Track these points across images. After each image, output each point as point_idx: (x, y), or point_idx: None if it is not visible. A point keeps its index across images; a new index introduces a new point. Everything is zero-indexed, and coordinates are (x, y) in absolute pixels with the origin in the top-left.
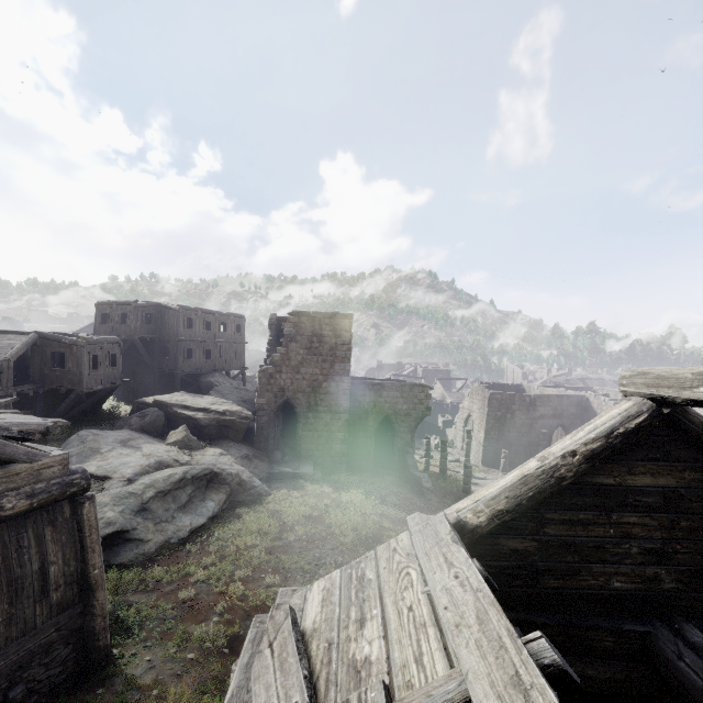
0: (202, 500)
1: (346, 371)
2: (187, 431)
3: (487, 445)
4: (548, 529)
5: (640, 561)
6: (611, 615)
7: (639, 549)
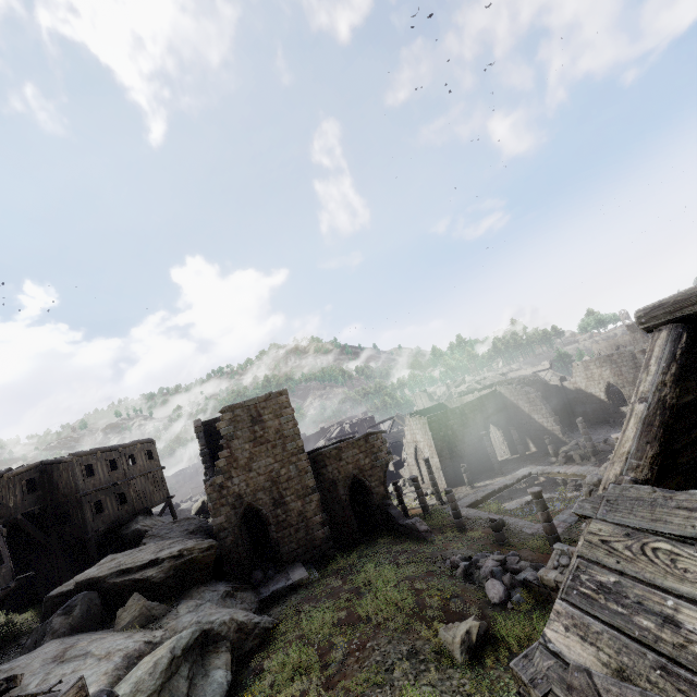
0: (205, 675)
1: (300, 448)
2: (141, 599)
3: (444, 467)
4: (681, 459)
5: None
6: None
7: None
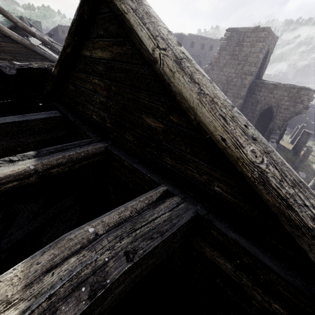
0: None
1: (250, 72)
2: None
3: None
4: (76, 82)
5: (99, 107)
6: (93, 130)
7: (99, 100)
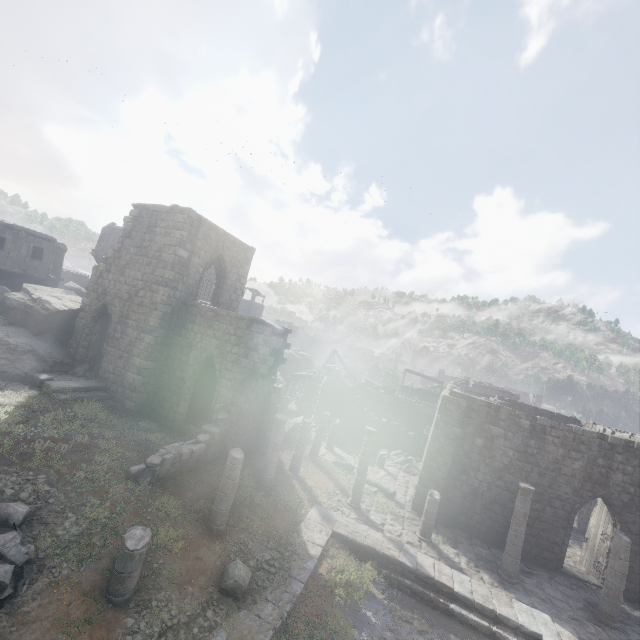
0: None
1: (165, 280)
2: None
3: (426, 477)
4: None
5: None
6: None
7: None
